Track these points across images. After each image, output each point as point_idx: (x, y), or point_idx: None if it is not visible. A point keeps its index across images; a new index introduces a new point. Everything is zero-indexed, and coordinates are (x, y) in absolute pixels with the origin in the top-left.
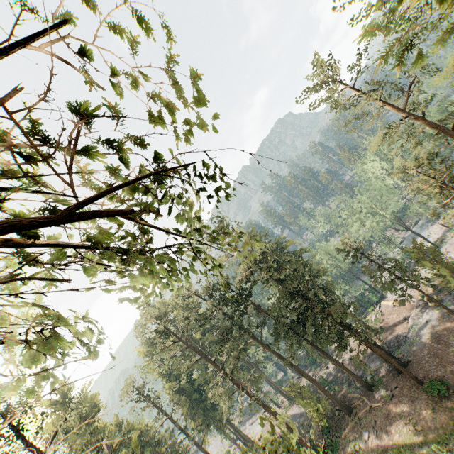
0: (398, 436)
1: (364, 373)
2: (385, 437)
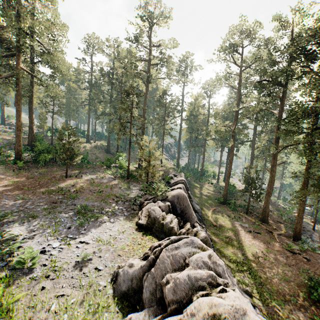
0: (248, 243)
1: (317, 243)
2: (246, 236)
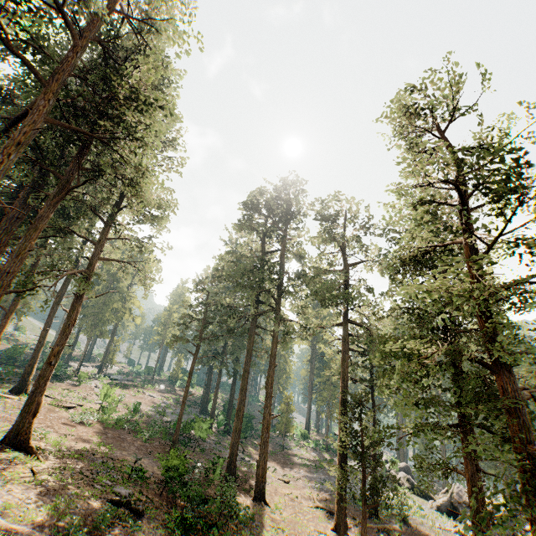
0: None
1: None
2: None
